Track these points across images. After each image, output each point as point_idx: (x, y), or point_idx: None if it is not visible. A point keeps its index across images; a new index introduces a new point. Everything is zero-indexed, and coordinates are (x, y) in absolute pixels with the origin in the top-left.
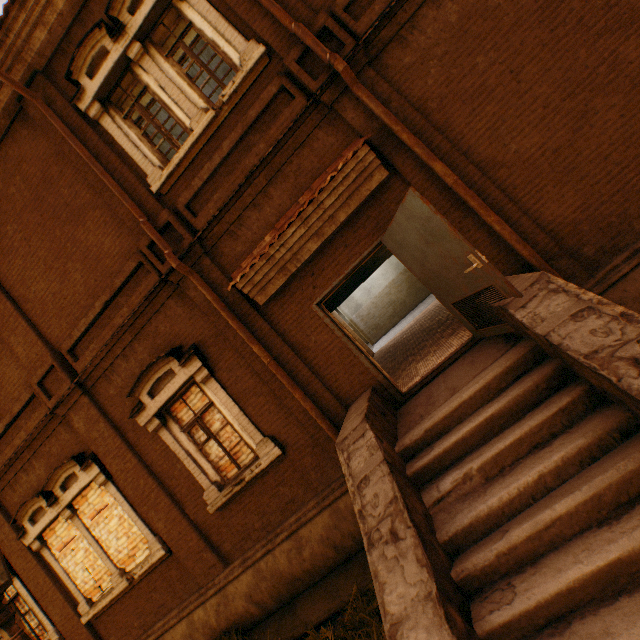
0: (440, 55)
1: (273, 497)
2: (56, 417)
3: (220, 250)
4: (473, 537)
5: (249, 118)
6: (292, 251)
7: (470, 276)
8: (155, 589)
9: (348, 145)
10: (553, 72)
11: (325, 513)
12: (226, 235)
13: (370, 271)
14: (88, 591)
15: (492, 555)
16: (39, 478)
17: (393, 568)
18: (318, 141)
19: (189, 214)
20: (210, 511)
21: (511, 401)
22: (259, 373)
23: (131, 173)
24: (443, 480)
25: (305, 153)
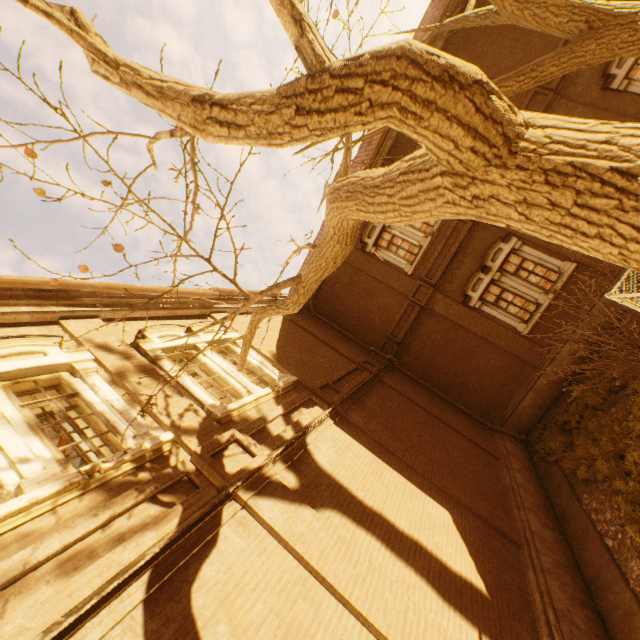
0: None
1: None
2: None
3: None
4: None
5: None
6: None
7: None
8: None
9: None
10: None
11: None
12: None
13: None
14: None
15: None
16: None
17: None
18: None
19: None
20: None
21: None
22: None
23: None
24: None
25: None
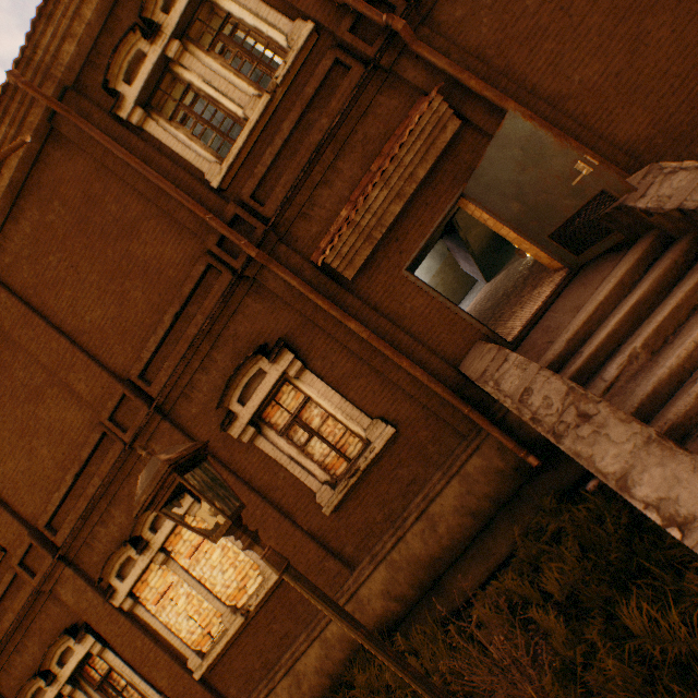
0: (489, 4)
1: (391, 483)
2: (133, 453)
3: (294, 235)
4: (659, 402)
5: (306, 96)
6: (376, 216)
7: (575, 190)
8: (274, 619)
9: (412, 105)
10: (601, 3)
11: (454, 482)
12: (298, 219)
13: (418, 263)
14: (196, 642)
15: (691, 399)
16: (120, 527)
17: (595, 441)
18: (381, 107)
19: (256, 204)
20: (326, 513)
21: (653, 283)
22: (357, 353)
23: (186, 174)
24: (606, 371)
25: (369, 121)
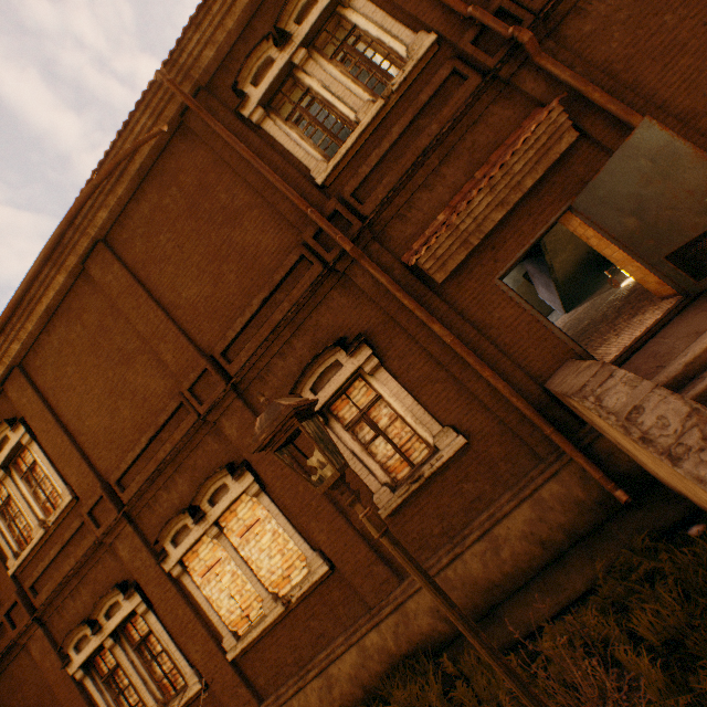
0: (622, 20)
1: (454, 496)
2: (204, 425)
3: (388, 235)
4: None
5: (419, 103)
6: (476, 222)
7: None
8: (313, 616)
9: (526, 116)
10: None
11: (524, 506)
12: (394, 219)
13: None
14: (233, 623)
15: None
16: (181, 495)
17: None
18: (493, 116)
19: (355, 202)
20: (382, 515)
21: None
22: (436, 356)
23: (294, 169)
24: None
25: (479, 129)
